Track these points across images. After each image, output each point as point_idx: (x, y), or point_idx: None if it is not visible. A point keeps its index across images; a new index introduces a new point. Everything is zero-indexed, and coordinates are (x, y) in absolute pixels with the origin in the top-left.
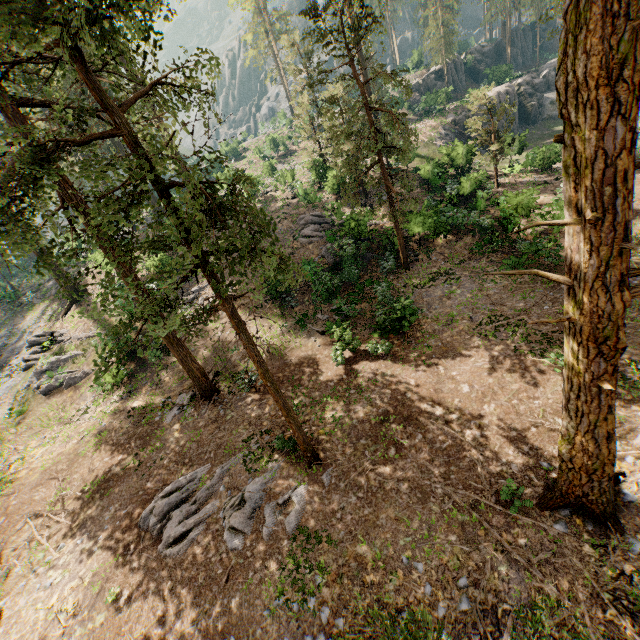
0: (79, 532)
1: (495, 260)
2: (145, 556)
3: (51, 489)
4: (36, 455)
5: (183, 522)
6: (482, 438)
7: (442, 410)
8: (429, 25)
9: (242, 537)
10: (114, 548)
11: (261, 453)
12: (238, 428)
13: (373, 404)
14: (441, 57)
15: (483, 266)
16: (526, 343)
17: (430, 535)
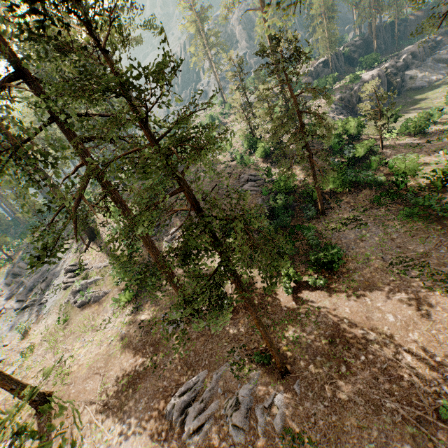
0: (122, 418)
1: (391, 209)
2: (174, 442)
3: (96, 382)
4: (81, 354)
5: (197, 417)
6: (413, 361)
7: (376, 335)
8: (317, 31)
9: (242, 432)
10: (150, 433)
11: (243, 363)
12: (221, 341)
13: (320, 327)
14: (326, 51)
15: (383, 214)
16: (432, 281)
17: (388, 442)
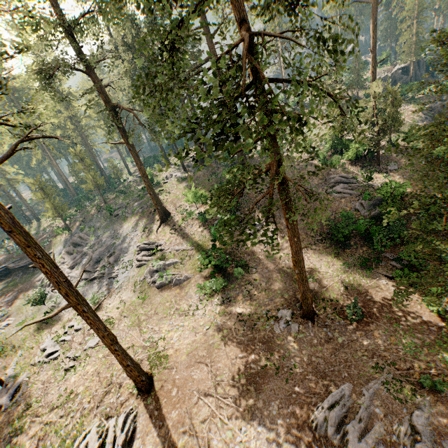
0: (254, 420)
1: None
2: None
3: (203, 372)
4: (173, 338)
5: (363, 438)
6: None
7: None
8: (404, 34)
9: None
10: (299, 445)
11: (400, 384)
12: (357, 353)
13: None
14: (409, 58)
15: None
16: None
17: None
